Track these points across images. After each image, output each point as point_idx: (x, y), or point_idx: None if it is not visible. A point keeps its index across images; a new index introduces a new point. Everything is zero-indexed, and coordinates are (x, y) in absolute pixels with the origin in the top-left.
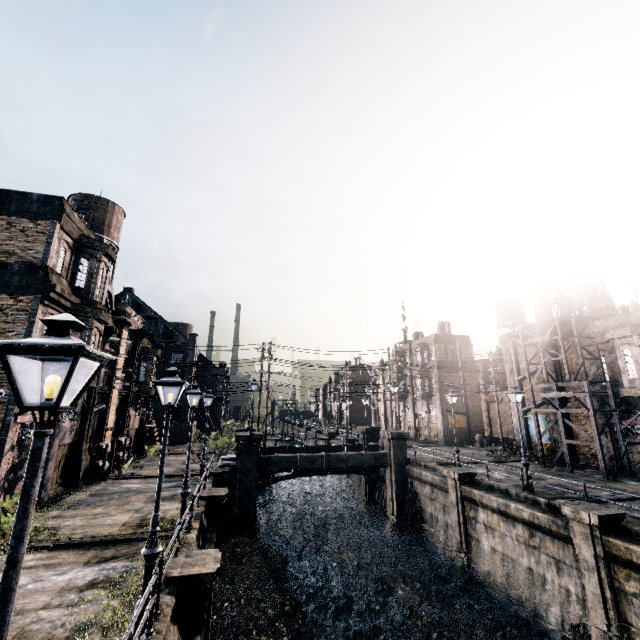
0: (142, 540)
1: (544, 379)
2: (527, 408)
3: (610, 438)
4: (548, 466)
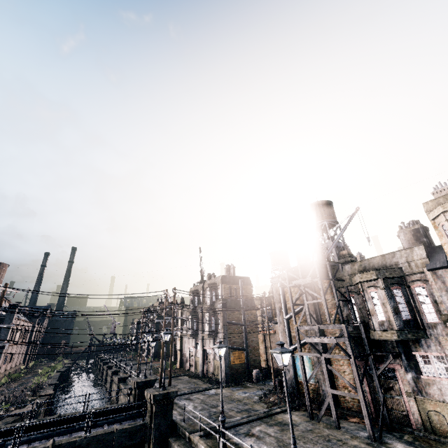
0: None
1: (307, 319)
2: (294, 347)
3: (366, 381)
4: (315, 416)
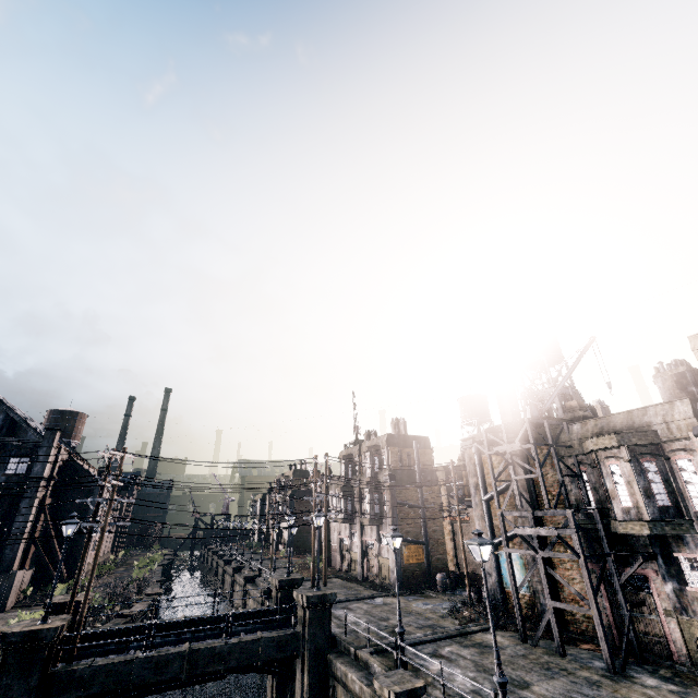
0: None
1: (516, 502)
2: (498, 541)
3: (605, 592)
4: (530, 639)
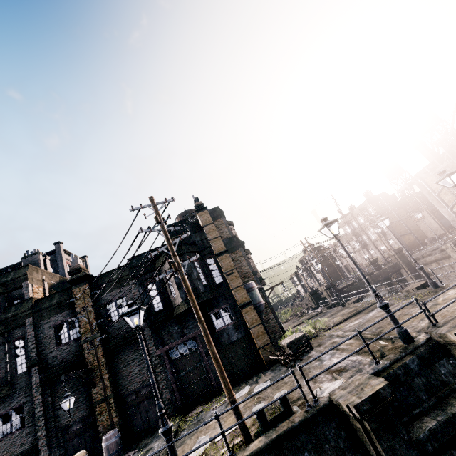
0: (367, 308)
1: None
2: (451, 206)
3: None
4: None
